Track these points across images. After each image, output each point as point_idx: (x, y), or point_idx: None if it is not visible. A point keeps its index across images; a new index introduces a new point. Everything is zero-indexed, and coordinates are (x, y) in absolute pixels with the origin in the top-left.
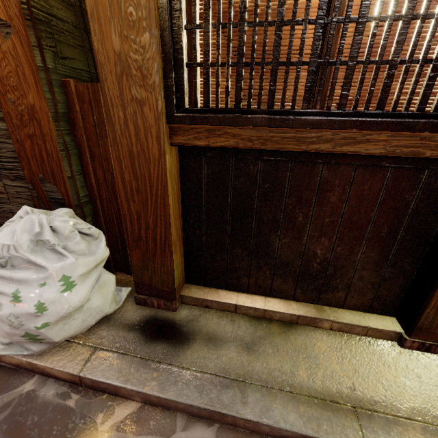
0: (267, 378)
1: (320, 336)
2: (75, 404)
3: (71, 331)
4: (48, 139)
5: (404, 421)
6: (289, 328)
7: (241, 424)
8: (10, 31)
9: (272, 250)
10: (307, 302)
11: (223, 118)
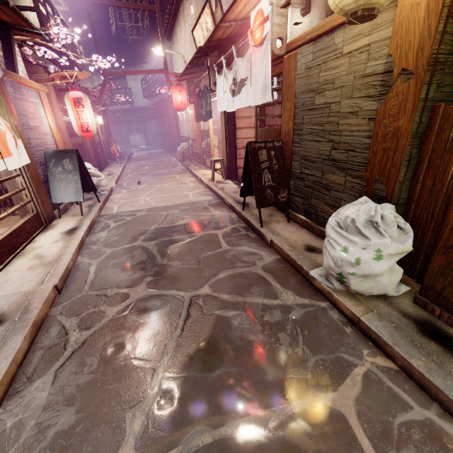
0: None
1: None
2: (349, 332)
3: (361, 288)
4: (399, 152)
5: None
6: None
7: None
8: (411, 77)
9: None
10: None
11: None
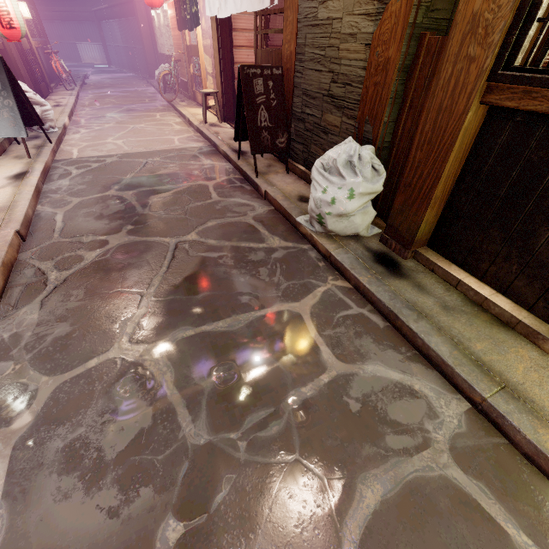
0: (444, 326)
1: (530, 349)
2: (322, 266)
3: (337, 228)
4: (386, 88)
5: (547, 425)
6: (500, 325)
7: (405, 331)
8: None
9: (534, 244)
10: (545, 321)
11: (546, 80)
